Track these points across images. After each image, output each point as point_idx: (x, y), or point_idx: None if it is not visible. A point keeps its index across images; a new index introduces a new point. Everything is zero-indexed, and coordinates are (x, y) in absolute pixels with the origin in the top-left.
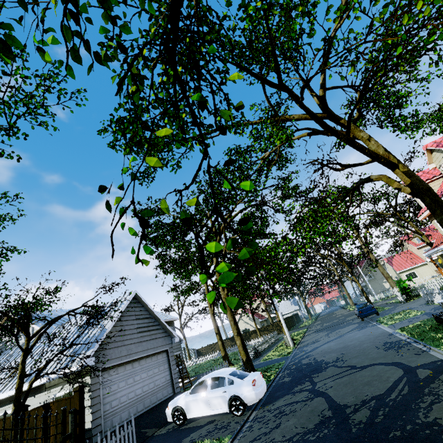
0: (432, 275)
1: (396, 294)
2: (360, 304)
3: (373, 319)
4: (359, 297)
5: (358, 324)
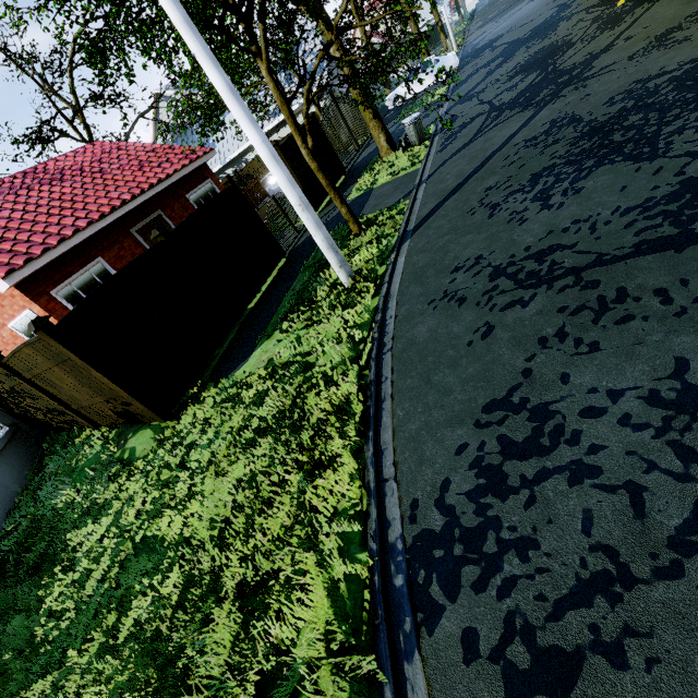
0: None
1: None
2: None
3: None
4: None
5: None
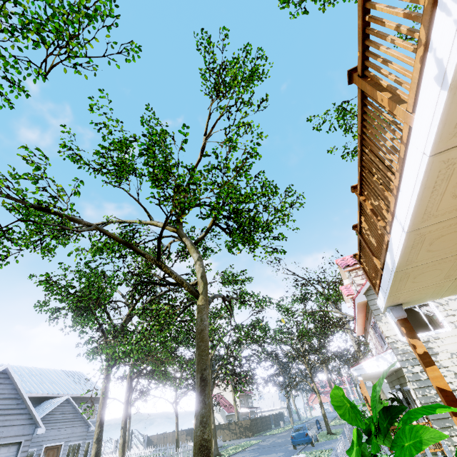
0: None
1: None
2: (297, 426)
3: (301, 451)
4: None
5: (281, 455)
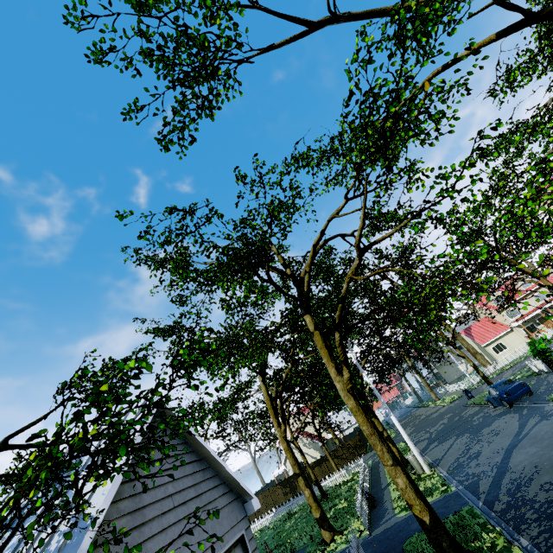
0: (523, 344)
1: (531, 363)
2: (498, 384)
3: (532, 401)
4: (436, 389)
5: (518, 413)
